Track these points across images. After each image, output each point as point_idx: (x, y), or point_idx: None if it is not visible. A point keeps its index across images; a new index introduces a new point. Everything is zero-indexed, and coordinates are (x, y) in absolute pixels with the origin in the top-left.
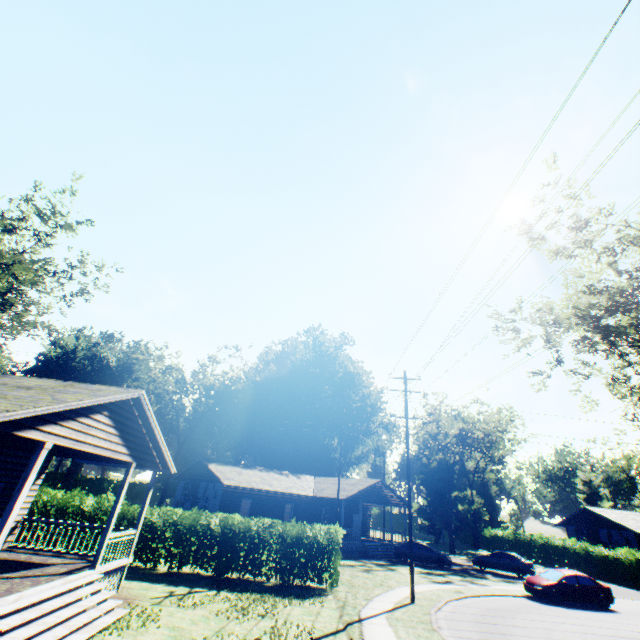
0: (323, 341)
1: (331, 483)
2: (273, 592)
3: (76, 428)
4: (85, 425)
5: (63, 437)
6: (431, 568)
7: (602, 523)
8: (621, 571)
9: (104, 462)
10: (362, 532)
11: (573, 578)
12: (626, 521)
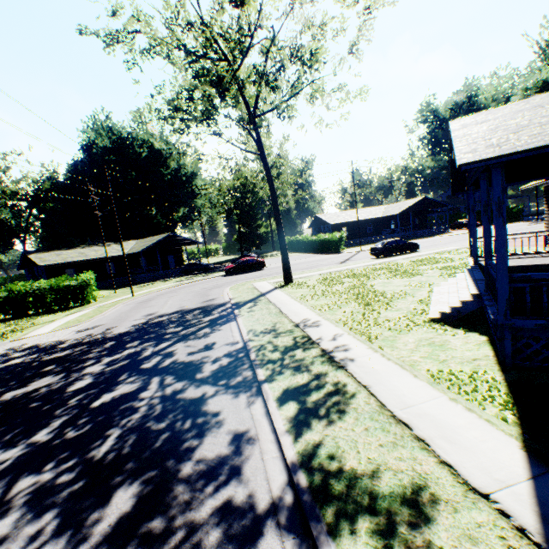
0: (111, 126)
1: (142, 243)
2: (48, 313)
3: None
4: None
5: None
6: (200, 274)
7: (322, 223)
8: (317, 246)
9: None
10: (178, 264)
11: (245, 261)
12: (331, 219)
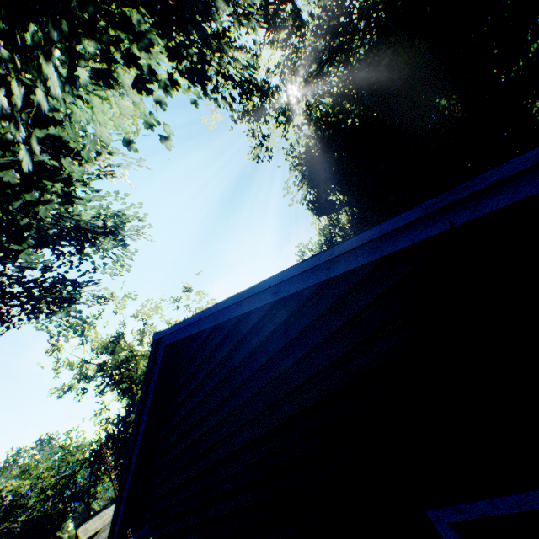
0: None
1: None
2: None
3: None
4: None
5: None
6: None
7: None
8: None
9: None
10: None
11: None
12: None
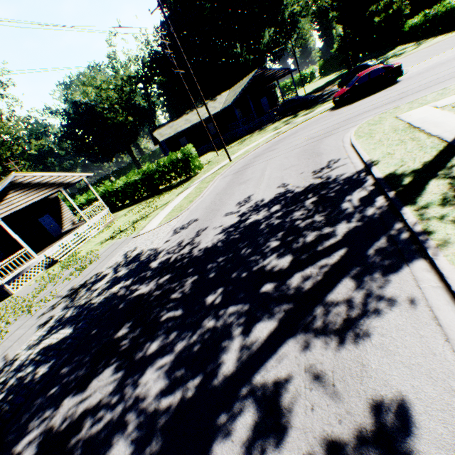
0: None
1: (232, 92)
2: (169, 190)
3: (4, 208)
4: (7, 204)
5: (3, 214)
6: (298, 113)
7: None
8: None
9: (71, 186)
10: (272, 106)
11: (366, 77)
12: None
